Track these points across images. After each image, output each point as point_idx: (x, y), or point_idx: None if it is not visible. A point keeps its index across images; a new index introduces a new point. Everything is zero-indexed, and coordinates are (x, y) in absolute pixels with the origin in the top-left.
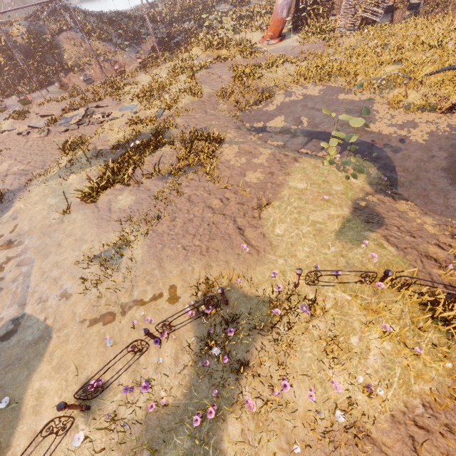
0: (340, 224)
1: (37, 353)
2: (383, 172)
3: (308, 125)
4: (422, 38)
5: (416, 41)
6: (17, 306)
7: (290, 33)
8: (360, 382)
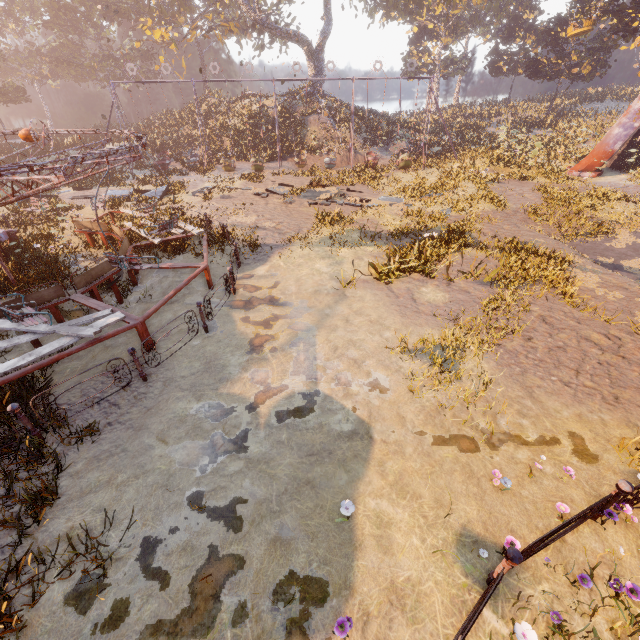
0: None
1: (355, 452)
2: None
3: None
4: None
5: None
6: (304, 376)
7: (610, 170)
8: None
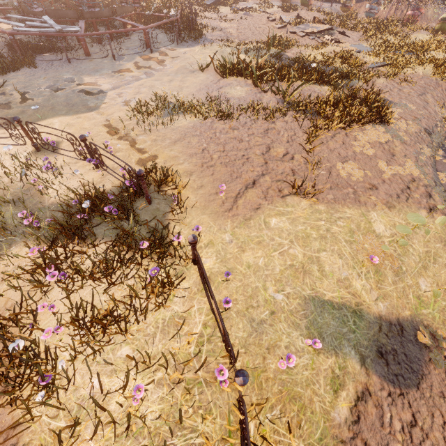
0: (338, 300)
1: (79, 111)
2: None
3: None
4: None
5: None
6: (112, 87)
7: None
8: (59, 367)
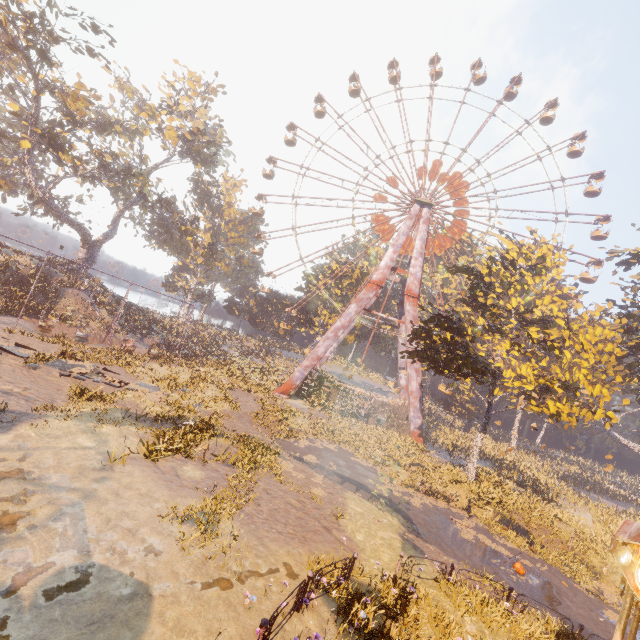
0: (400, 544)
1: (137, 611)
2: (407, 521)
3: (338, 469)
4: (392, 441)
5: (389, 441)
6: (76, 550)
7: (295, 396)
8: None
